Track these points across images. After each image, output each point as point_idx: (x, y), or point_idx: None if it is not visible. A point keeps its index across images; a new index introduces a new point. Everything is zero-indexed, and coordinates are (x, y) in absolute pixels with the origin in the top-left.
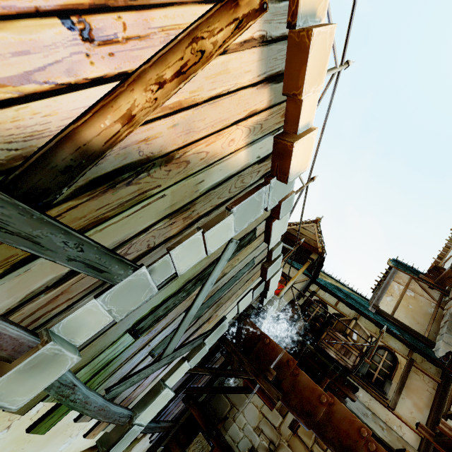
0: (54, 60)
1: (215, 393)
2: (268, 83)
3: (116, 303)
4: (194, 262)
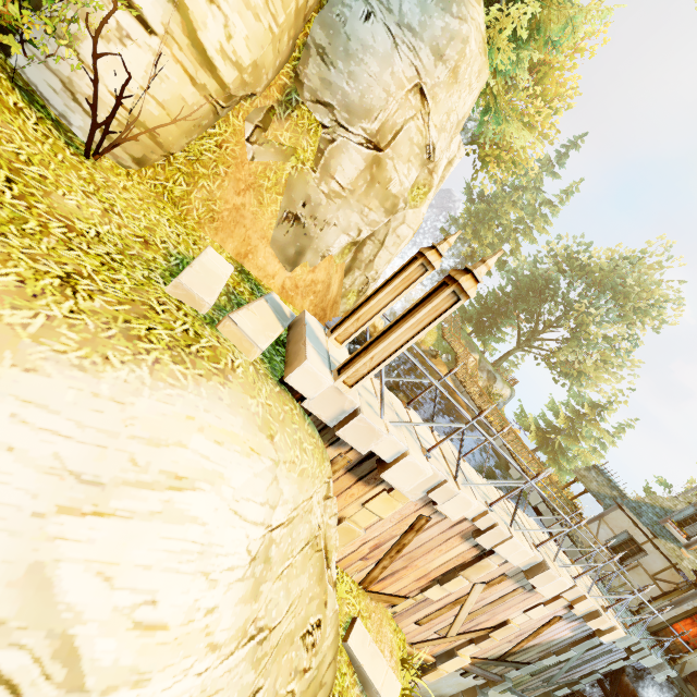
0: (505, 646)
1: None
2: (574, 620)
3: (522, 671)
4: (555, 661)
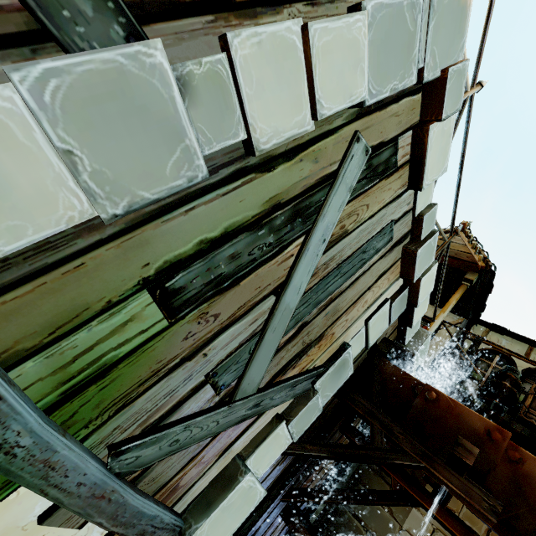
0: None
1: (341, 501)
2: None
3: (86, 137)
4: (288, 129)
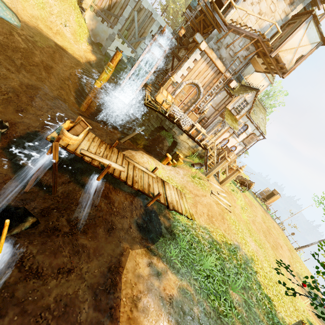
0: (106, 0)
1: None
2: None
3: (120, 23)
4: (128, 16)
